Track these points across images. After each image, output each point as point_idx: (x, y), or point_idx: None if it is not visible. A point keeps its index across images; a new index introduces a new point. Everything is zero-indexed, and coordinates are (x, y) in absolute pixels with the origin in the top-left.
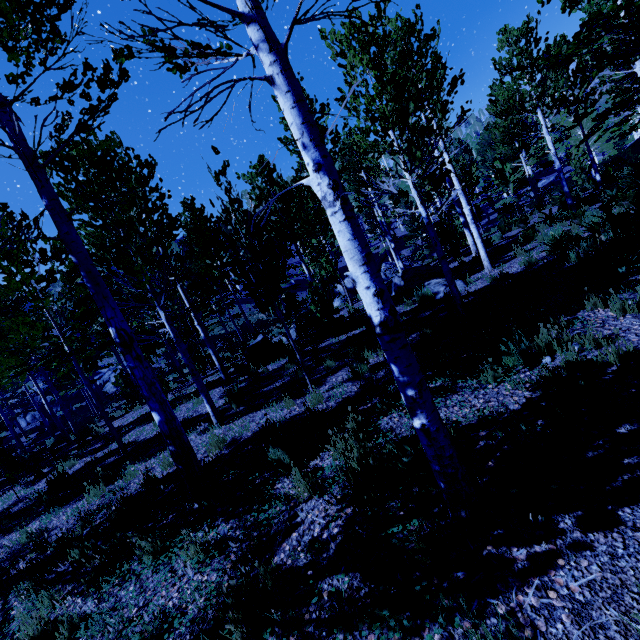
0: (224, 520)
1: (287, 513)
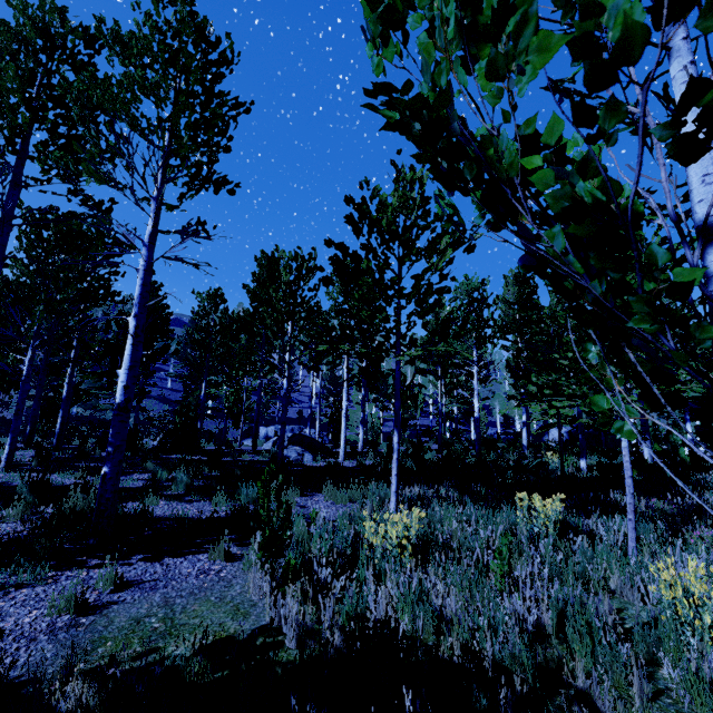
0: None
1: None
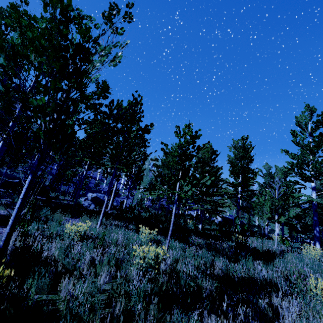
0: None
1: None
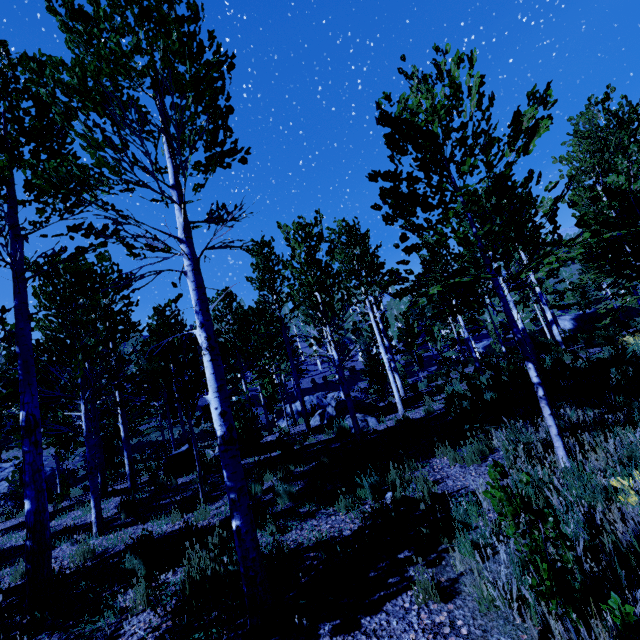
0: (48, 633)
1: (114, 625)
